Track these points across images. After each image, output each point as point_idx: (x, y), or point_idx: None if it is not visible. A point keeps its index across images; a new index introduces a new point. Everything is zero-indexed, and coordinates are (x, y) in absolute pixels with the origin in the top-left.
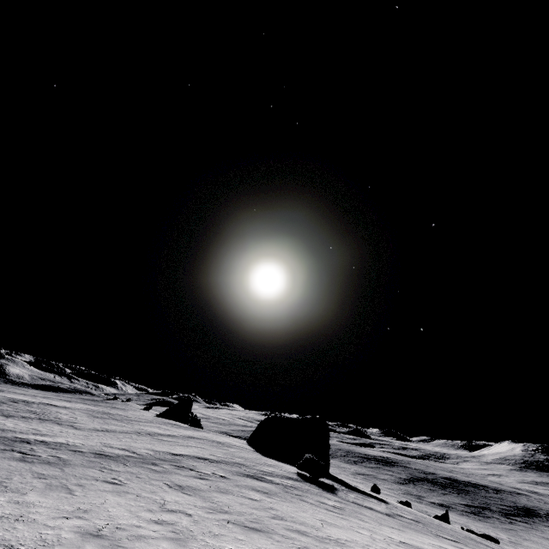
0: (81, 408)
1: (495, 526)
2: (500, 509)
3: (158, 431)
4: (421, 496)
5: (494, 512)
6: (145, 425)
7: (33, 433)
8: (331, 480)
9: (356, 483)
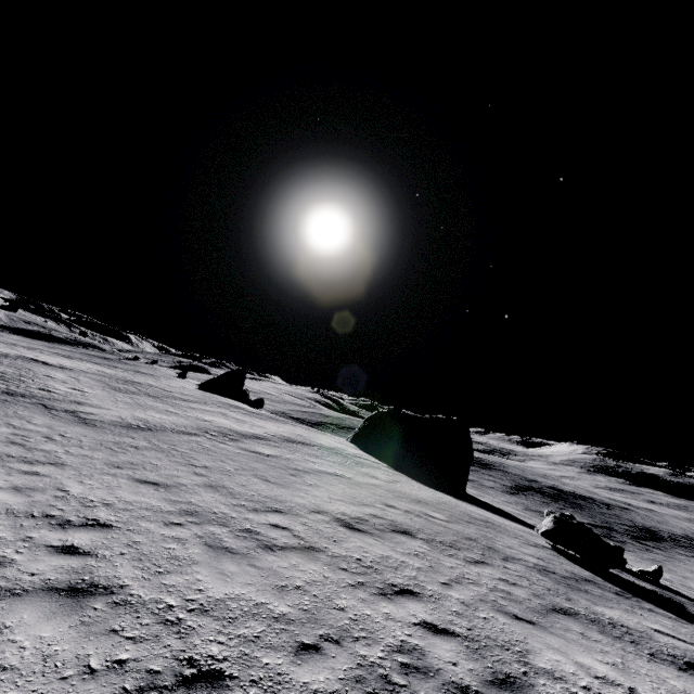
0: (90, 371)
1: (641, 557)
2: (624, 531)
3: (231, 426)
4: (542, 512)
5: (622, 534)
6: (200, 409)
7: None
8: None
9: (480, 498)
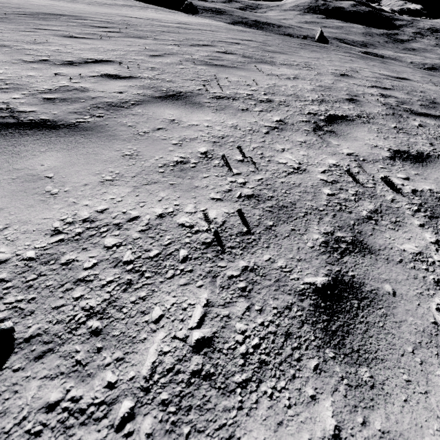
0: None
1: None
2: None
3: None
4: None
5: None
6: None
7: None
8: None
9: None
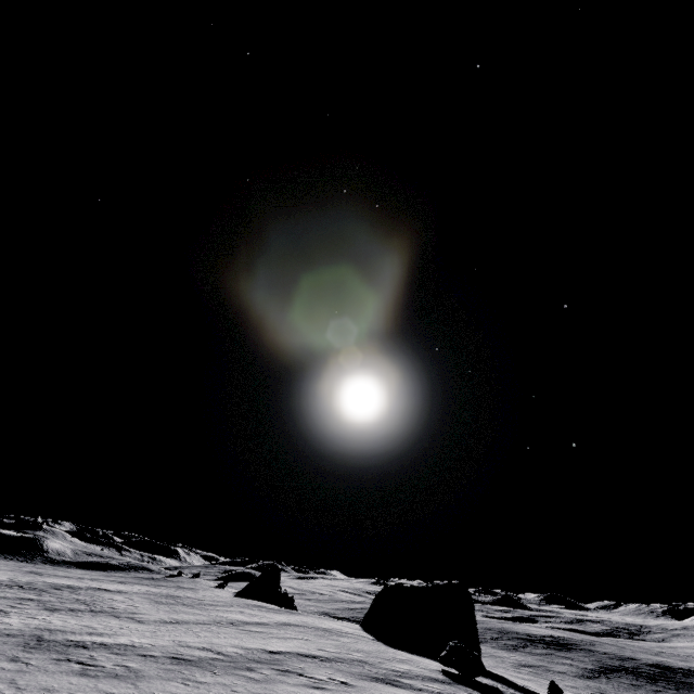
0: (140, 592)
1: None
2: None
3: (242, 619)
4: None
5: None
6: (223, 610)
7: (87, 633)
8: (491, 679)
9: (522, 680)
